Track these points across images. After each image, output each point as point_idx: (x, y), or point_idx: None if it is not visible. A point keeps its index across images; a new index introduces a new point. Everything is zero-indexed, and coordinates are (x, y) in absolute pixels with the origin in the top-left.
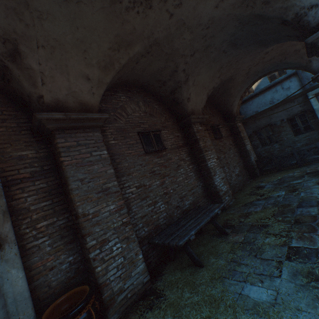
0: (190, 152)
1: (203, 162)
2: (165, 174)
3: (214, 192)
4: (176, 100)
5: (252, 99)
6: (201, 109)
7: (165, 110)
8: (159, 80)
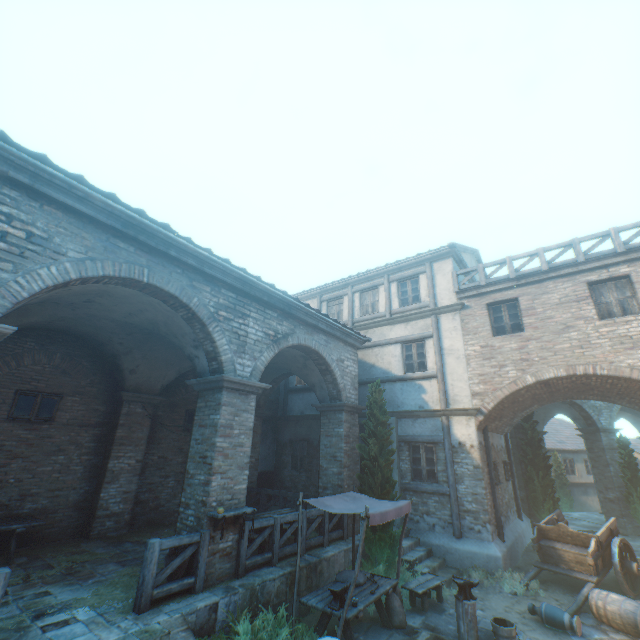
0: (103, 437)
1: (108, 458)
2: (21, 454)
3: (95, 506)
4: (119, 366)
5: (304, 392)
6: (160, 386)
7: (101, 371)
8: (97, 339)
